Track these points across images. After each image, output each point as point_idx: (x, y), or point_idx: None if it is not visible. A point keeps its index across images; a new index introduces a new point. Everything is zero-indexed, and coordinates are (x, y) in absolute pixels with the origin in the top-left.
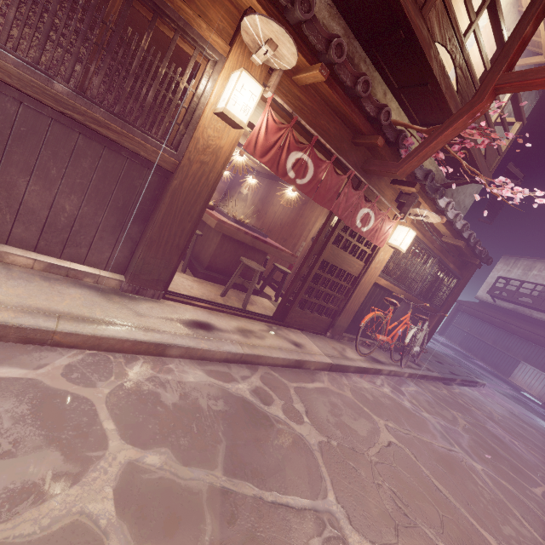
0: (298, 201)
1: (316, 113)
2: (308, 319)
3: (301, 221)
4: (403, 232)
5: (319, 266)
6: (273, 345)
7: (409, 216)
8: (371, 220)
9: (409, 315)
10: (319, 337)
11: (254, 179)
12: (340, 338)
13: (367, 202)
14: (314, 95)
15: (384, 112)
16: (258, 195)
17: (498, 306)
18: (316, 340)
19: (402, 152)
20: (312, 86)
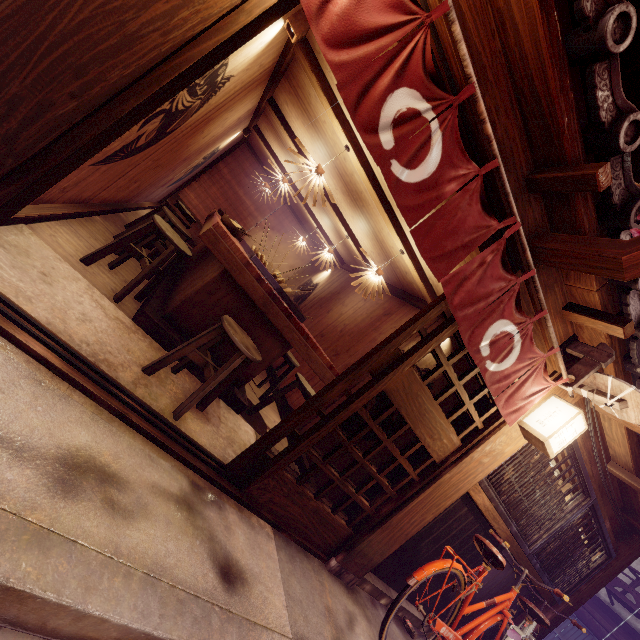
0: (379, 294)
1: (482, 73)
2: (302, 509)
3: (371, 336)
4: (562, 412)
5: (372, 413)
6: (141, 553)
7: (577, 389)
8: (511, 355)
9: (512, 596)
10: (309, 563)
11: (330, 253)
12: (354, 582)
13: (518, 310)
14: (492, 34)
15: (629, 123)
16: (330, 288)
17: (617, 613)
18: (296, 569)
19: (633, 231)
20: (498, 7)
